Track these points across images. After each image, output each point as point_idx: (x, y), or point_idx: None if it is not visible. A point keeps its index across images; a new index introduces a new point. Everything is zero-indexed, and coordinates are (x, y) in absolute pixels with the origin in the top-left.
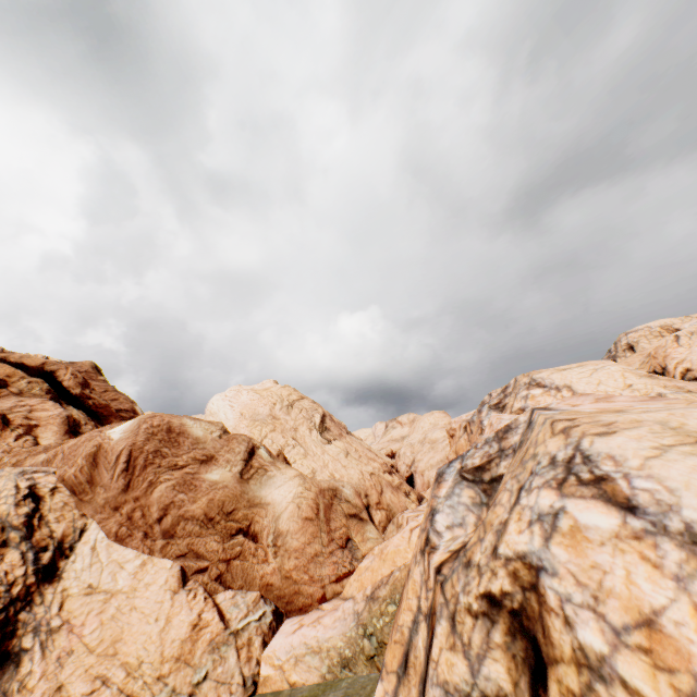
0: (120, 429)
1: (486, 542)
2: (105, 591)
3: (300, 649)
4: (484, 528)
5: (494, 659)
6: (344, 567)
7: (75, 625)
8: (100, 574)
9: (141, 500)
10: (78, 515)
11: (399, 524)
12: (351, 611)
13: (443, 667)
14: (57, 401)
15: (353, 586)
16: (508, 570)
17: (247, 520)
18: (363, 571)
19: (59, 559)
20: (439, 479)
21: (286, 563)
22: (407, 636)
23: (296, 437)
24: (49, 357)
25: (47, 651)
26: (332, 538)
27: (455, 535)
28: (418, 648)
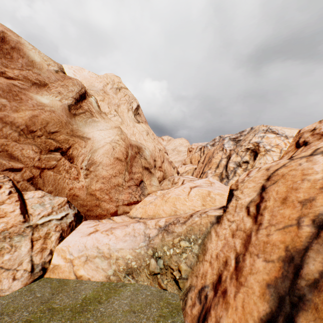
0: None
1: None
2: None
3: (91, 251)
4: None
5: None
6: (135, 198)
7: None
8: None
9: None
10: None
11: (174, 182)
12: (141, 232)
13: None
14: None
15: (138, 211)
16: None
17: (67, 144)
18: (147, 203)
19: None
20: None
21: (94, 184)
22: None
23: (118, 110)
24: None
25: None
26: (132, 178)
27: None
28: None
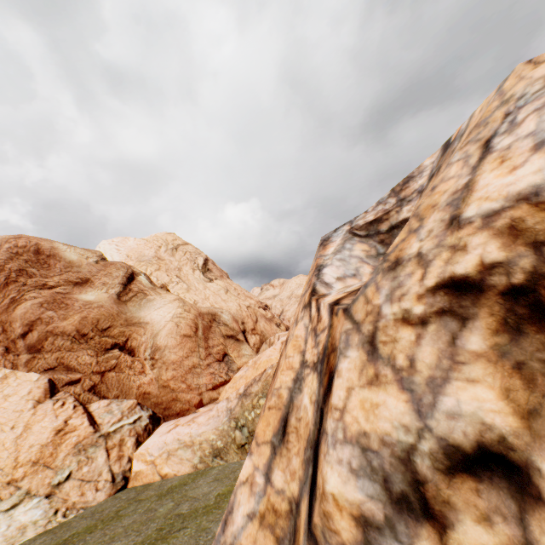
0: None
1: (428, 226)
2: None
3: (172, 445)
4: (418, 218)
5: (470, 380)
6: (221, 378)
7: None
8: None
9: (1, 316)
10: None
11: (271, 343)
12: (224, 409)
13: (356, 413)
14: None
15: (228, 392)
16: (495, 228)
17: (124, 336)
18: (237, 379)
19: None
20: (325, 243)
21: (164, 374)
22: (287, 398)
23: (180, 275)
24: None
25: None
26: (210, 353)
27: (348, 285)
28: (303, 408)
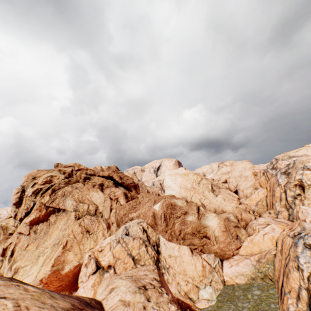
0: (157, 206)
1: None
2: (173, 256)
3: (236, 273)
4: None
5: None
6: (238, 245)
7: (172, 266)
8: (169, 251)
9: (172, 229)
10: (156, 234)
11: (253, 229)
12: (250, 263)
13: None
14: (116, 186)
15: (243, 251)
16: None
17: (204, 232)
18: (245, 247)
19: (157, 247)
20: (295, 245)
21: (220, 245)
22: (297, 290)
23: (204, 195)
24: (101, 166)
25: (169, 273)
26: (232, 236)
27: (307, 265)
28: (303, 295)
